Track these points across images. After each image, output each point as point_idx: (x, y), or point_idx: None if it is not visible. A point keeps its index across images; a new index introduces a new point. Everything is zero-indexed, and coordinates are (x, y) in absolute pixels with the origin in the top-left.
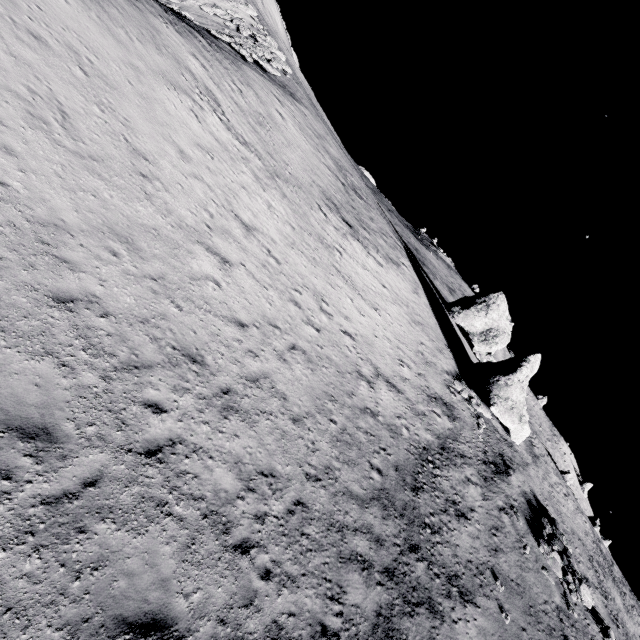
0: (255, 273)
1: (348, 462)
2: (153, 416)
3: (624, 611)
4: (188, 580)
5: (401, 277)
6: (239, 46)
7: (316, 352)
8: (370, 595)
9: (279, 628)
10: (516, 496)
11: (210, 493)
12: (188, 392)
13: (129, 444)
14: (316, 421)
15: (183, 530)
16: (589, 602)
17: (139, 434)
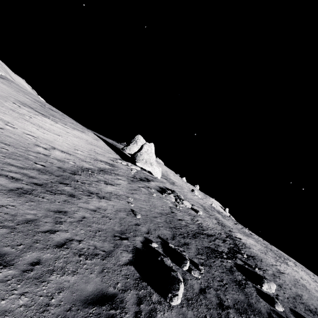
0: None
1: (14, 159)
2: None
3: (221, 218)
4: None
5: (85, 135)
6: None
7: None
8: (14, 184)
9: None
10: (153, 186)
11: None
12: None
13: None
14: None
15: None
16: (188, 205)
17: None
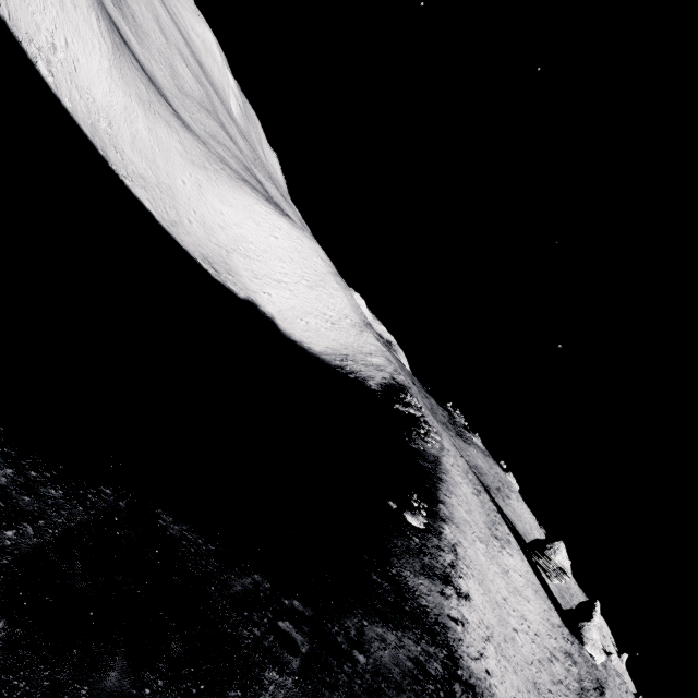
0: (519, 628)
1: None
2: None
3: None
4: None
5: (515, 552)
6: (431, 439)
7: (540, 657)
8: None
9: None
10: None
11: None
12: None
13: None
14: None
15: None
16: None
17: None
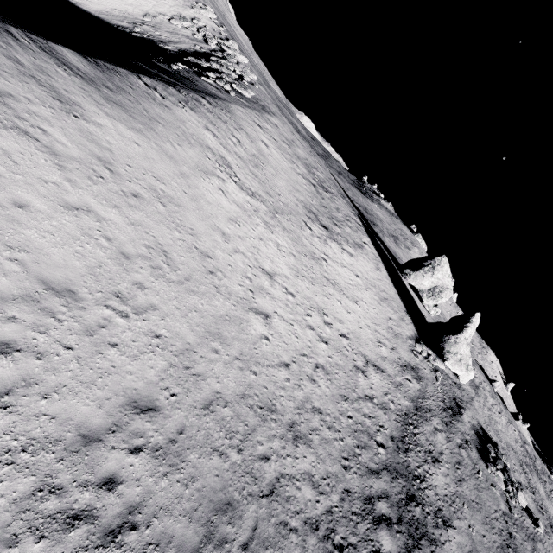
0: (283, 315)
1: (364, 446)
2: (265, 465)
3: (546, 498)
4: None
5: (366, 258)
6: (223, 82)
7: (329, 363)
8: (394, 542)
9: None
10: (468, 431)
11: (303, 505)
12: (275, 437)
13: (261, 491)
14: (340, 422)
15: (299, 537)
16: (524, 503)
17: (263, 482)
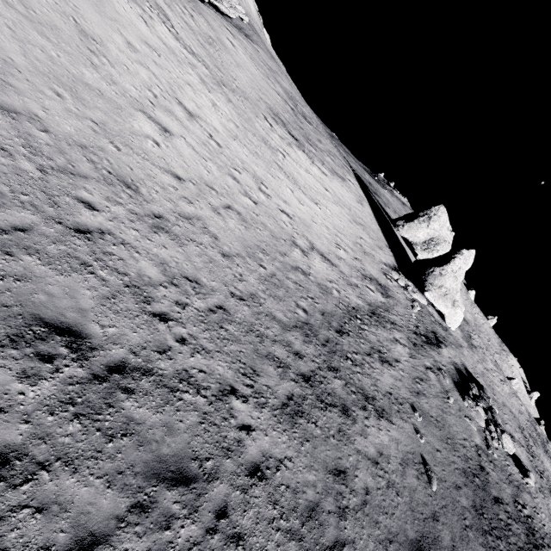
0: (195, 147)
1: (274, 297)
2: (85, 210)
3: None
4: (105, 318)
5: (346, 188)
6: None
7: (251, 217)
8: (283, 384)
9: (189, 376)
10: (445, 363)
11: (134, 274)
12: (121, 205)
13: (60, 219)
14: (246, 262)
15: (105, 287)
16: (510, 449)
17: (70, 216)
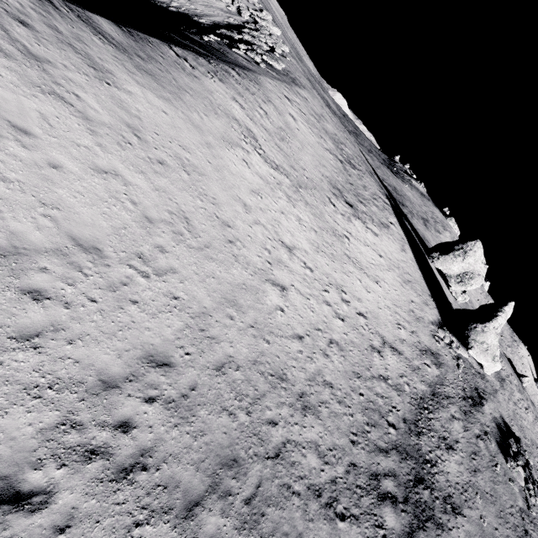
0: (300, 289)
1: (374, 424)
2: (272, 429)
3: None
4: (310, 531)
5: (391, 239)
6: (253, 54)
7: (344, 340)
8: (398, 520)
9: None
10: (488, 423)
11: (308, 472)
12: (284, 405)
13: (267, 453)
14: (351, 398)
15: (301, 500)
16: None
17: (269, 444)
